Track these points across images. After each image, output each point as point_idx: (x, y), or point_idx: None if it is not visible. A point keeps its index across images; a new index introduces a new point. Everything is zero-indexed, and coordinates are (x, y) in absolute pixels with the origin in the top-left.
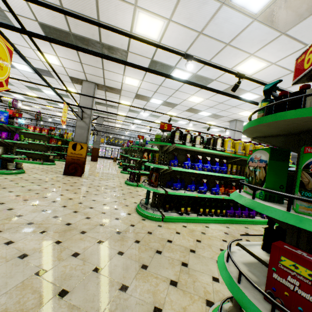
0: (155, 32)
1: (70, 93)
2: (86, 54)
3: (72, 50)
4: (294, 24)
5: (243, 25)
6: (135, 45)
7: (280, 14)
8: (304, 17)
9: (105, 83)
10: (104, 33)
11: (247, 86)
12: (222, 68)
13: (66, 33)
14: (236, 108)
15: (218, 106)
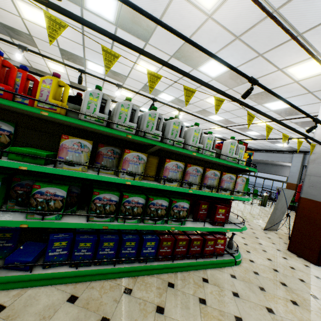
0: (43, 22)
1: None
2: None
3: None
4: (148, 36)
5: (111, 29)
6: (34, 30)
7: (132, 26)
8: (151, 32)
9: (31, 64)
10: None
11: (158, 86)
12: (60, 62)
13: None
14: (166, 107)
15: (150, 103)
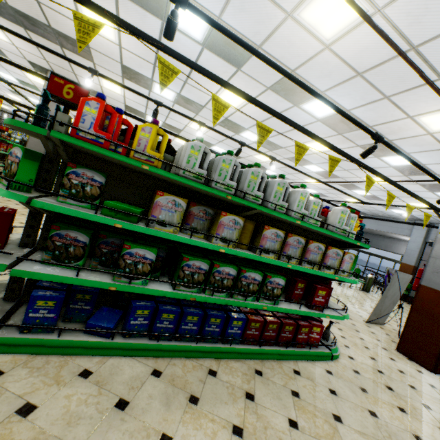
0: (110, 33)
1: (7, 84)
2: (38, 36)
3: (19, 27)
4: (242, 62)
5: (195, 50)
6: (94, 42)
7: (223, 48)
8: (247, 58)
9: (79, 80)
10: (50, 17)
11: (242, 122)
12: (135, 91)
13: (3, 4)
14: (248, 149)
15: (227, 142)
